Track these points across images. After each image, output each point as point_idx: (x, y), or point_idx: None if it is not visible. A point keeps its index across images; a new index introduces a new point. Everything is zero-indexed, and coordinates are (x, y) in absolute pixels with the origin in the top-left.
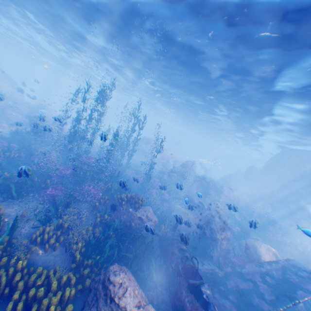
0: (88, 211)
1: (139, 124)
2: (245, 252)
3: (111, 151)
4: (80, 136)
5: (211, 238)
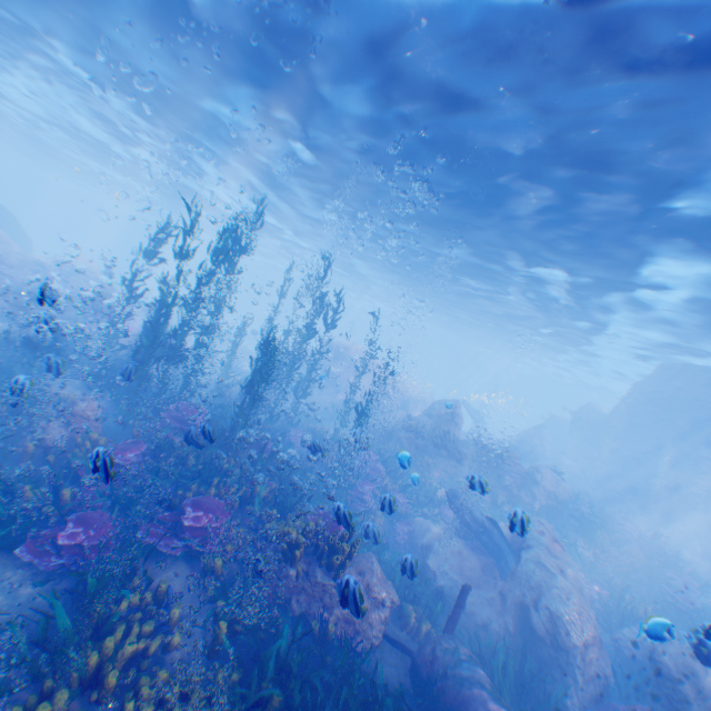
0: (191, 590)
1: (324, 313)
2: (661, 690)
3: (255, 390)
4: (170, 349)
5: (553, 643)
